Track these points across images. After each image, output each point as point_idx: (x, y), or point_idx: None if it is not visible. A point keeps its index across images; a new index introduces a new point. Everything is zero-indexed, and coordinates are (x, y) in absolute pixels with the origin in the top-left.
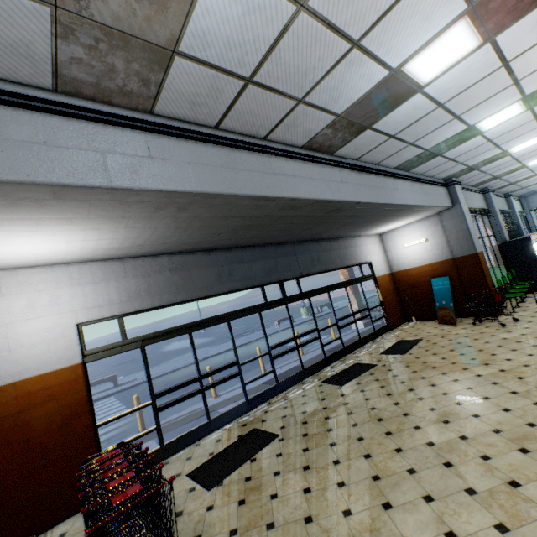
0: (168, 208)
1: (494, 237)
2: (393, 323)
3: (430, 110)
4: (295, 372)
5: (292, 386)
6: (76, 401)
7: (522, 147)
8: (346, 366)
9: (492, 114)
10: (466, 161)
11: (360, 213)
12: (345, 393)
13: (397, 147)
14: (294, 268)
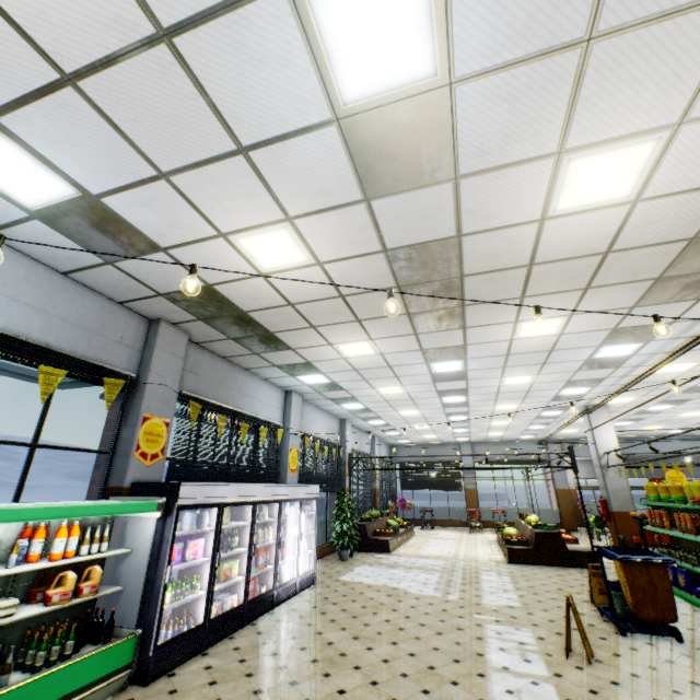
0: None
1: None
2: None
3: None
4: None
5: None
6: (574, 498)
7: None
8: None
9: None
10: None
11: None
12: None
13: None
14: None
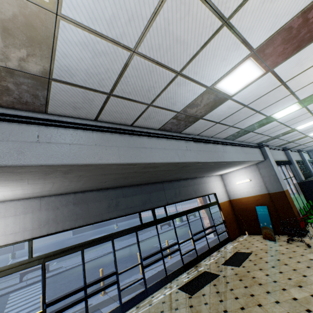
0: (55, 173)
1: (294, 178)
2: (233, 236)
3: (239, 108)
4: (160, 278)
5: (157, 290)
6: None
7: (303, 126)
8: (198, 273)
9: (281, 110)
10: (269, 134)
11: (202, 166)
12: (193, 305)
13: (222, 128)
14: (163, 199)
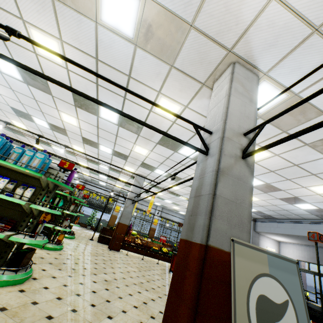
0: (286, 235)
1: None
2: None
3: None
4: None
5: None
6: None
7: None
8: None
9: None
10: None
11: None
12: None
13: None
14: None
